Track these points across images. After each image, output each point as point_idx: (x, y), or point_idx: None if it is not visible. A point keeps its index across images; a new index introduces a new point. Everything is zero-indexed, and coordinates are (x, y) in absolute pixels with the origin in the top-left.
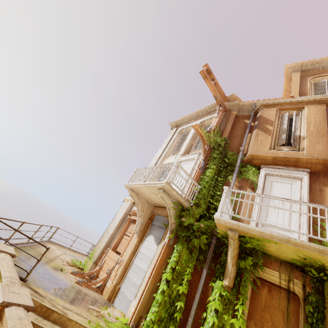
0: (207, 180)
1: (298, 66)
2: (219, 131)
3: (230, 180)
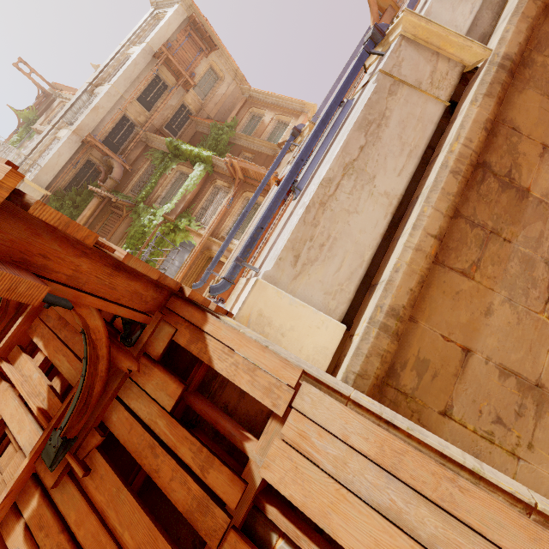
0: (14, 139)
1: (96, 67)
2: (37, 111)
3: (26, 140)
